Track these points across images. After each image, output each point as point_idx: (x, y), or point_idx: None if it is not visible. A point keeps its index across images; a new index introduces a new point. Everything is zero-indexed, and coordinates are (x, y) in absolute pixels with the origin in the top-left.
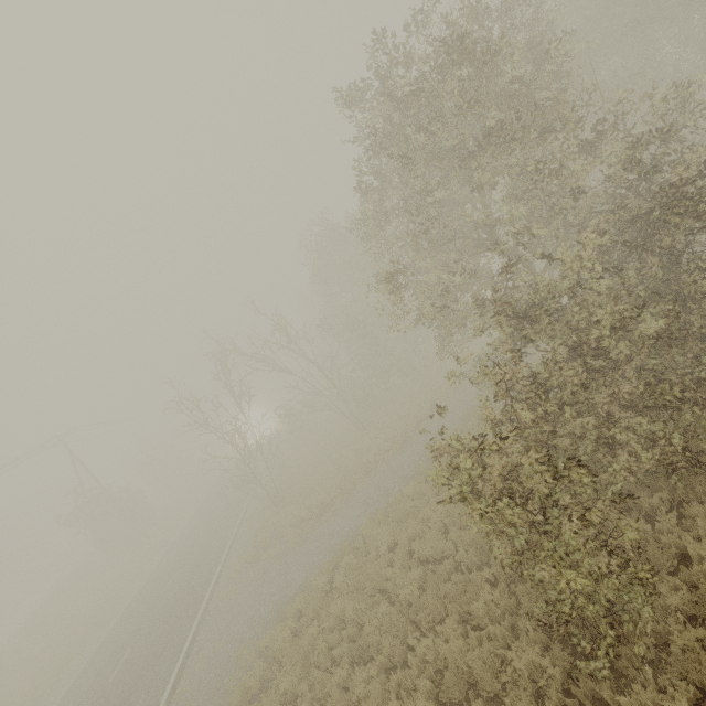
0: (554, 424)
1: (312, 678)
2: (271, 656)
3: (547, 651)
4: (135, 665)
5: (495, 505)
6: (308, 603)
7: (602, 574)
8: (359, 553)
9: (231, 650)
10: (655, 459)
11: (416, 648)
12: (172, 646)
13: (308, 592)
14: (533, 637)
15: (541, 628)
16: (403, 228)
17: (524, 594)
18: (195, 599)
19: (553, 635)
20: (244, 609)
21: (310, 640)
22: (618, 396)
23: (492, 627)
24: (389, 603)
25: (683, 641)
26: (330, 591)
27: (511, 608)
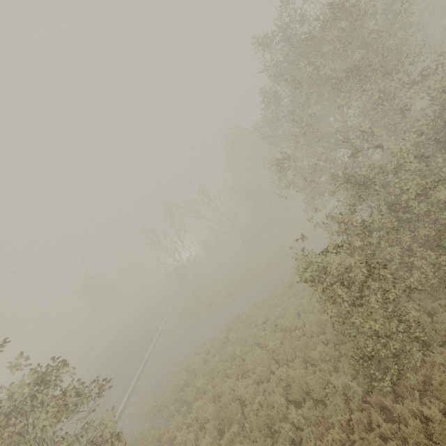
0: (374, 251)
1: (214, 383)
2: (191, 371)
3: (355, 381)
4: (115, 369)
5: (332, 286)
6: (213, 346)
7: (393, 332)
8: (244, 323)
9: (168, 366)
10: (438, 277)
11: (276, 372)
12: (135, 362)
13: (214, 340)
14: (347, 372)
15: (352, 369)
16: (289, 130)
17: (344, 350)
18: (148, 340)
19: (359, 367)
20: (176, 347)
21: (214, 364)
22: (418, 237)
23: (323, 365)
24: (261, 351)
25: (440, 378)
26: (226, 342)
27: (335, 357)
